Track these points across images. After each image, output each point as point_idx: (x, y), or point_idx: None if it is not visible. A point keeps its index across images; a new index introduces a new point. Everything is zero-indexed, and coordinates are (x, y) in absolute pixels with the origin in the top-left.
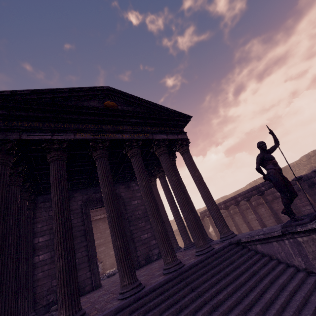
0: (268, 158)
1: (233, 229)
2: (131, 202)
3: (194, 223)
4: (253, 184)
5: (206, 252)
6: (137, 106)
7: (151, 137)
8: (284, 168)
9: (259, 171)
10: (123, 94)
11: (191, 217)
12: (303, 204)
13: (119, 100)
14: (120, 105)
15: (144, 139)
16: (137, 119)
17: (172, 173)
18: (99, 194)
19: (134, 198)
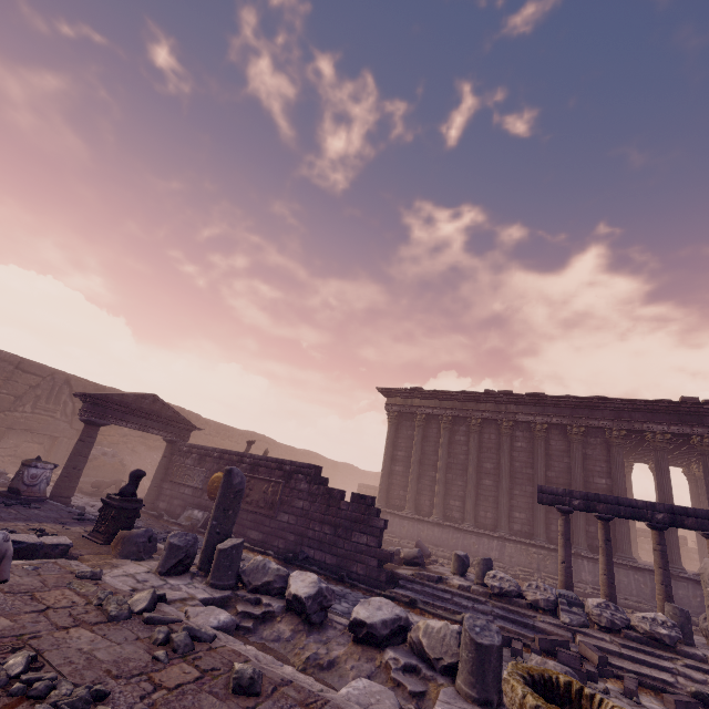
0: None
1: None
2: None
3: None
4: None
5: None
6: None
7: None
8: None
9: None
10: None
11: None
12: None
13: None
14: None
15: None
16: None
17: None
18: None
19: None
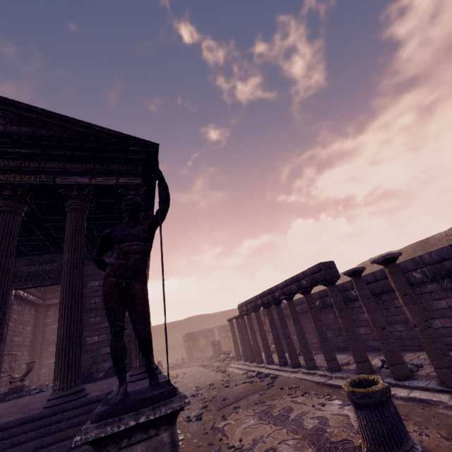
0: (115, 239)
1: (293, 340)
2: (88, 283)
3: (63, 346)
4: (368, 264)
5: (50, 405)
6: (42, 126)
7: (52, 180)
8: (423, 242)
9: (98, 266)
10: (12, 104)
11: (62, 333)
12: (392, 320)
13: (5, 115)
14: (3, 124)
15: (36, 185)
16: (29, 149)
17: (69, 247)
18: (35, 267)
19: (95, 277)
